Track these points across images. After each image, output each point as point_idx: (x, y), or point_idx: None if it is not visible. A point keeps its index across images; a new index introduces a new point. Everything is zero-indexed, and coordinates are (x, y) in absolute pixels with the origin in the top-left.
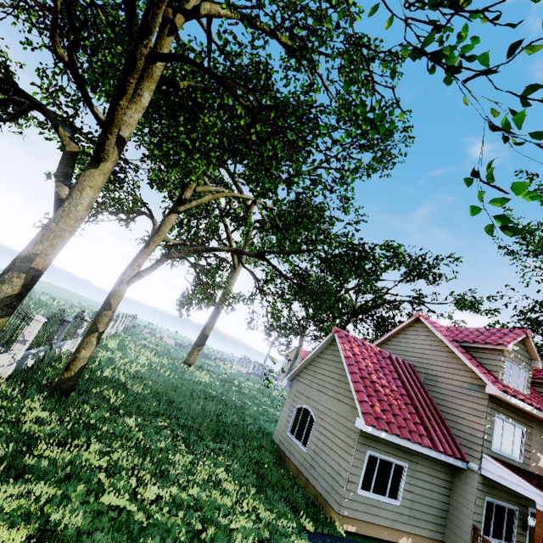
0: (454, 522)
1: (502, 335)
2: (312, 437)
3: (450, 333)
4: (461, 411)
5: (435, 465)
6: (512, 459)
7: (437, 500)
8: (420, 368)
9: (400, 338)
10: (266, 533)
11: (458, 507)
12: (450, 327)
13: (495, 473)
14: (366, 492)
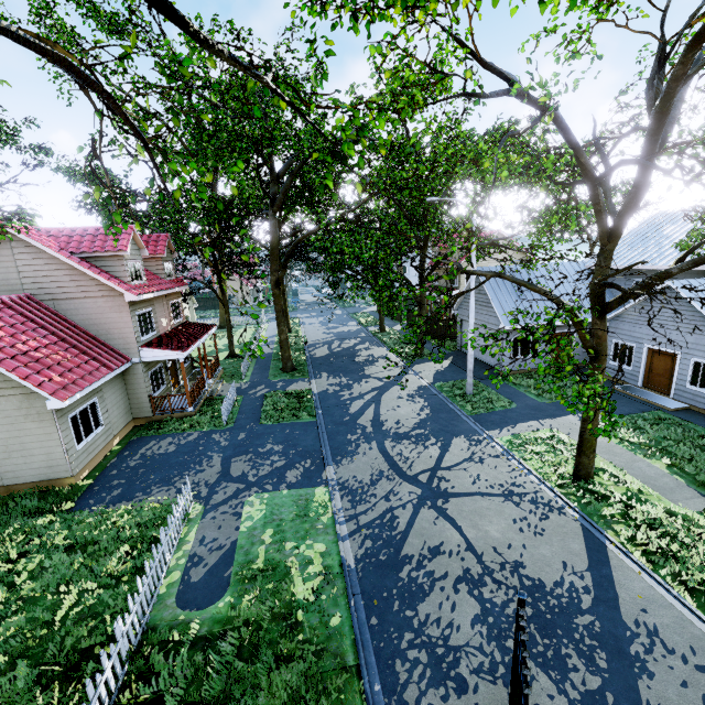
0: (136, 402)
1: (116, 237)
2: None
3: (56, 240)
4: (110, 323)
5: (112, 379)
6: (152, 336)
7: (122, 399)
8: (43, 296)
9: None
10: (63, 541)
11: (136, 392)
12: (50, 230)
13: (152, 356)
14: (83, 443)
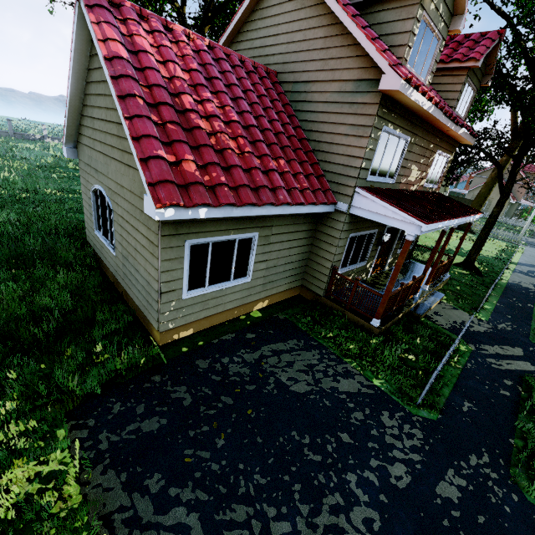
0: (314, 267)
1: None
2: (115, 234)
3: None
4: (338, 133)
5: (297, 219)
6: (386, 182)
7: (297, 254)
8: (285, 75)
9: (256, 22)
10: None
11: (319, 253)
12: None
13: (367, 209)
14: (199, 290)
